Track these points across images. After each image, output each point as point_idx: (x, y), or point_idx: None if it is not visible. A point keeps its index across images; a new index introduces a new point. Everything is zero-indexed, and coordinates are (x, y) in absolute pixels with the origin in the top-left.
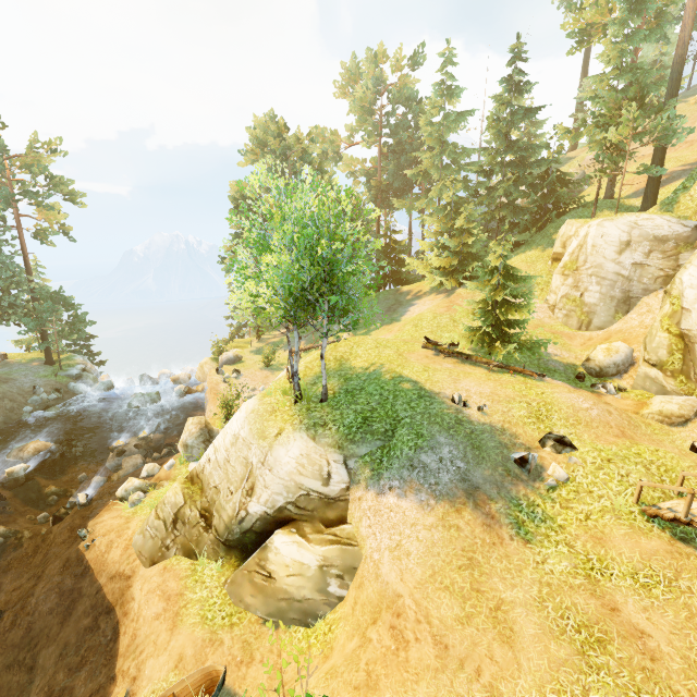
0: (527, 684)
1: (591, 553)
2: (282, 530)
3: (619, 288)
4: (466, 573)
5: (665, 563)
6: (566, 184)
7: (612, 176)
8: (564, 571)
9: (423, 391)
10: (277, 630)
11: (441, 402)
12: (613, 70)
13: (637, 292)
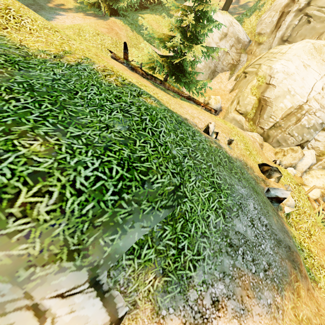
0: None
1: None
2: None
3: (214, 62)
4: None
5: None
6: None
7: None
8: None
9: (174, 114)
10: None
11: (198, 132)
12: None
13: (219, 69)
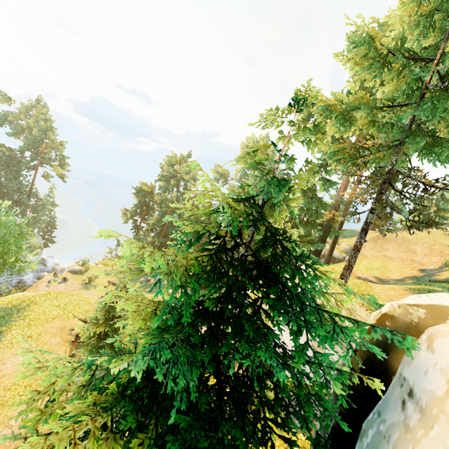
0: None
1: None
2: None
3: None
4: None
5: None
6: None
7: (325, 262)
8: None
9: None
10: None
11: None
12: (307, 197)
13: None
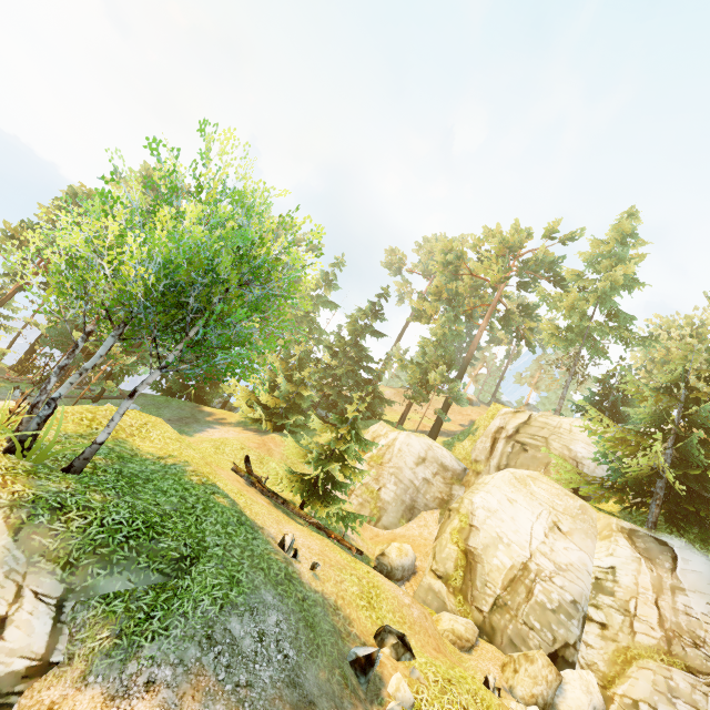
0: None
1: None
2: None
3: (410, 494)
4: None
5: None
6: (380, 398)
7: (407, 410)
8: None
9: (244, 516)
10: None
11: (267, 540)
12: (436, 341)
13: (421, 504)
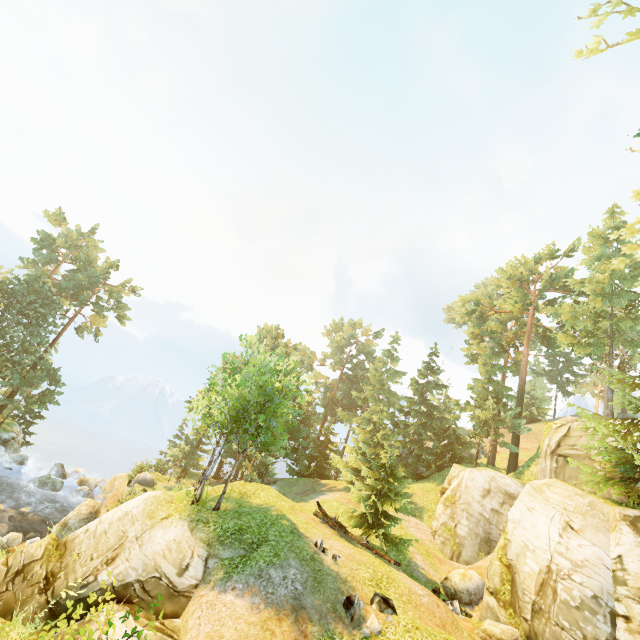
0: None
1: None
2: (117, 605)
3: (482, 526)
4: None
5: None
6: (461, 442)
7: (493, 449)
8: None
9: (296, 530)
10: None
11: (306, 542)
12: (485, 379)
13: (496, 536)
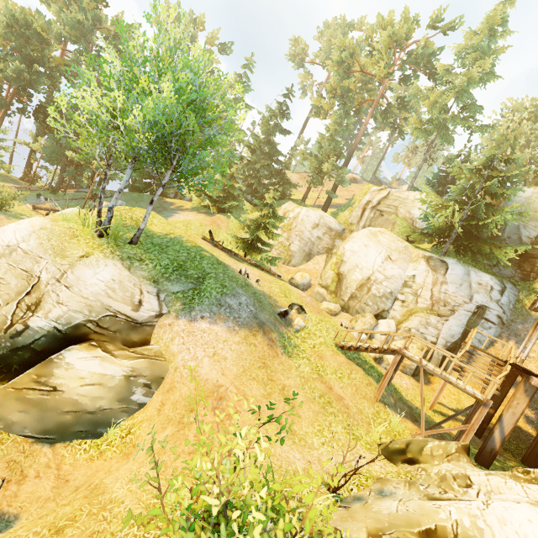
0: (306, 424)
1: (318, 363)
2: (79, 346)
3: (308, 246)
4: (264, 370)
5: (347, 367)
6: (288, 183)
7: (308, 191)
8: (309, 371)
9: (219, 261)
10: (53, 446)
11: (233, 271)
12: (329, 136)
13: (315, 252)
